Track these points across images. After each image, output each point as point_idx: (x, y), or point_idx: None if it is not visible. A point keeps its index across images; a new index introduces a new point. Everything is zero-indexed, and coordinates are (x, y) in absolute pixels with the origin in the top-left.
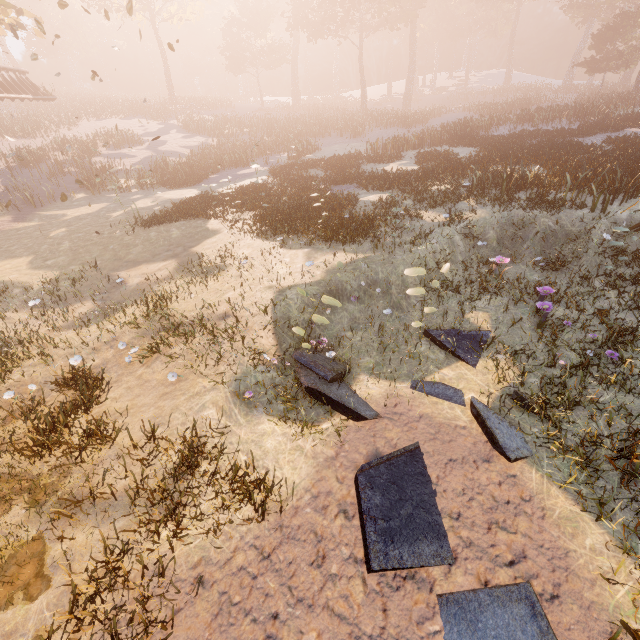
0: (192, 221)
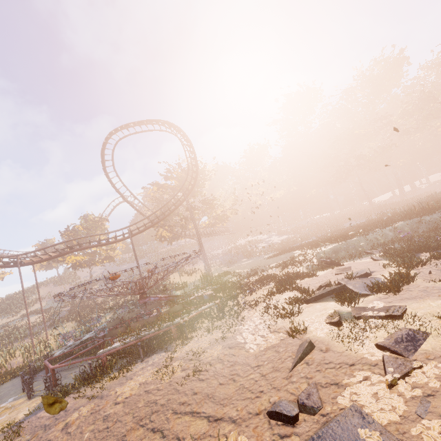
0: (287, 253)
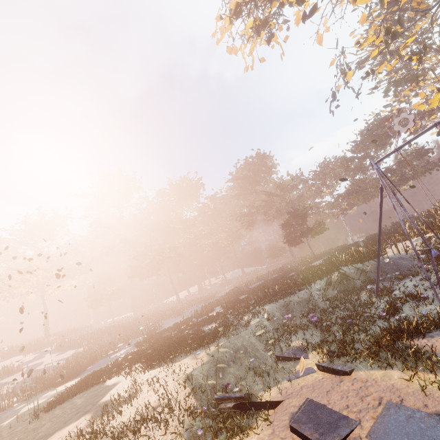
0: (91, 389)
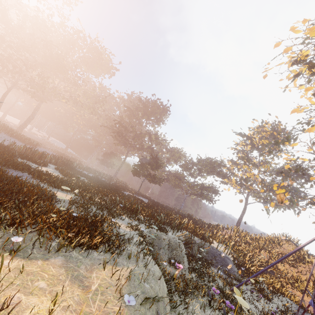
0: None
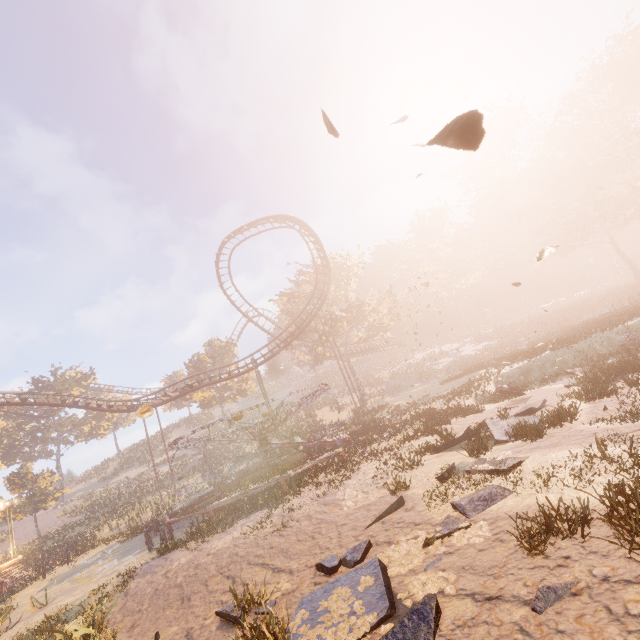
0: (471, 374)
